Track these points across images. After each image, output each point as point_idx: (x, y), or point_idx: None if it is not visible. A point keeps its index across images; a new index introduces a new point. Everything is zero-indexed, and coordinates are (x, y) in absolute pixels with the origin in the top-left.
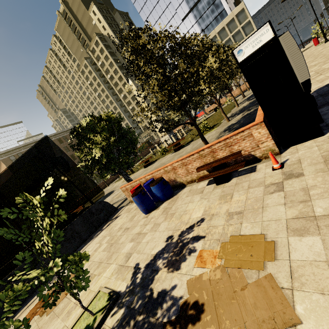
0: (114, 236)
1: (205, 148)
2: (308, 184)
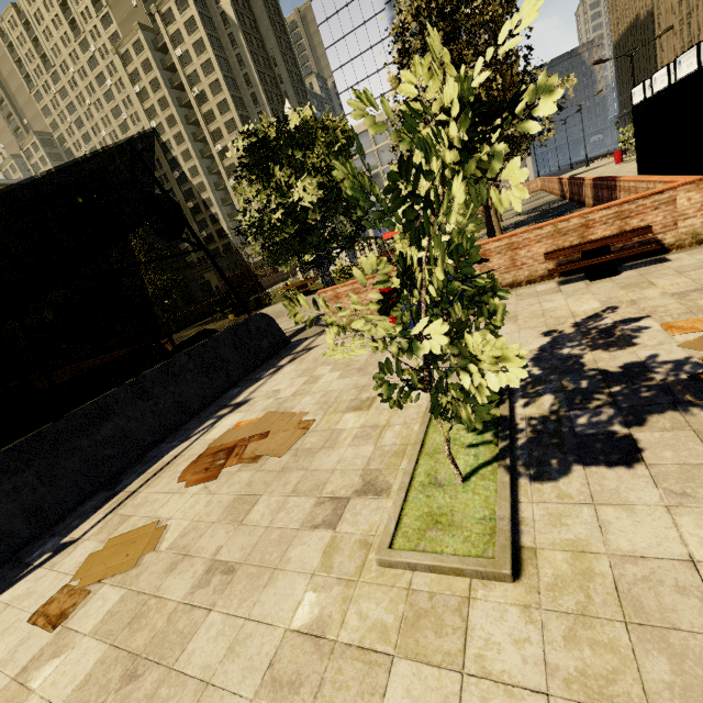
0: (351, 362)
1: (574, 218)
2: None
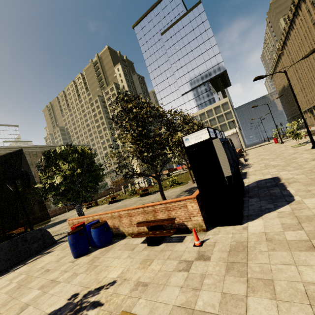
0: (30, 276)
1: (149, 206)
2: (207, 271)
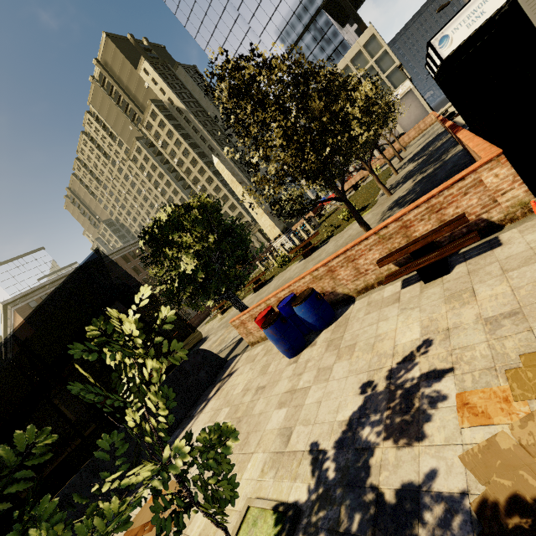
0: (239, 405)
1: (390, 223)
2: None
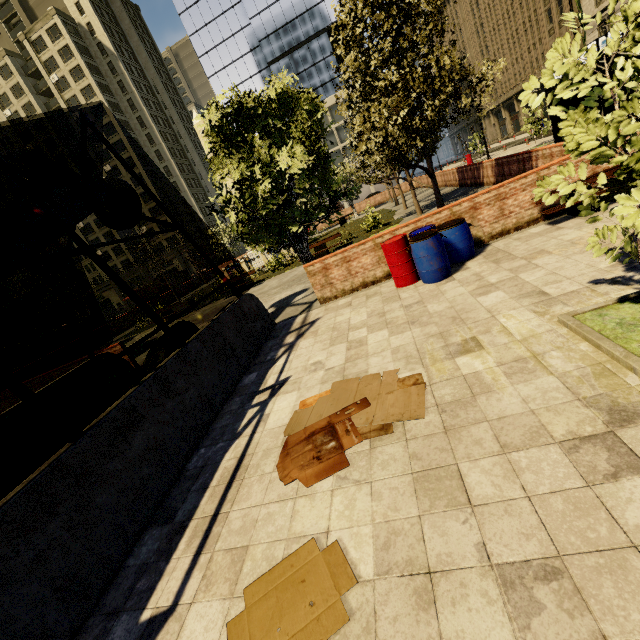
0: (389, 320)
1: (554, 165)
2: None
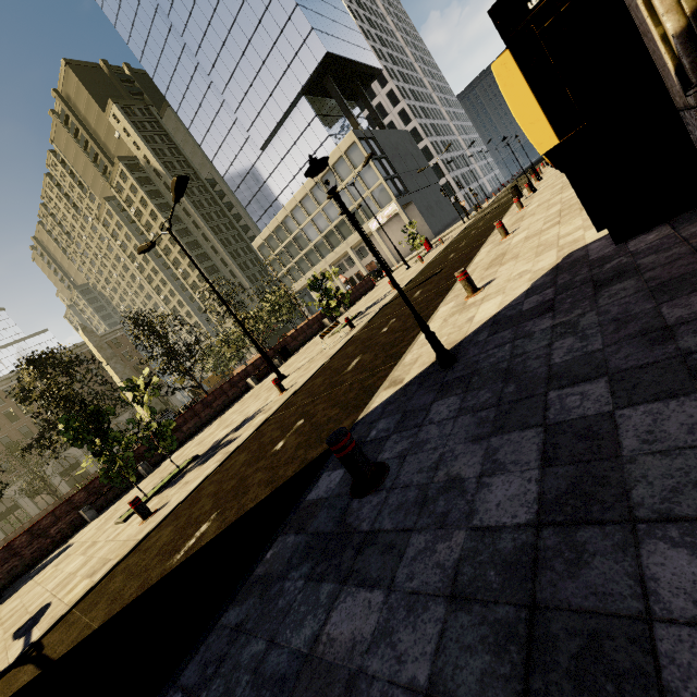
0: None
1: None
2: None
